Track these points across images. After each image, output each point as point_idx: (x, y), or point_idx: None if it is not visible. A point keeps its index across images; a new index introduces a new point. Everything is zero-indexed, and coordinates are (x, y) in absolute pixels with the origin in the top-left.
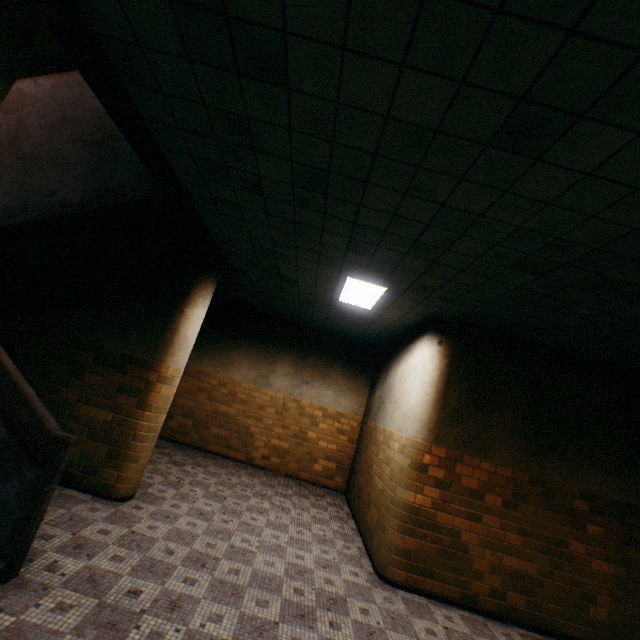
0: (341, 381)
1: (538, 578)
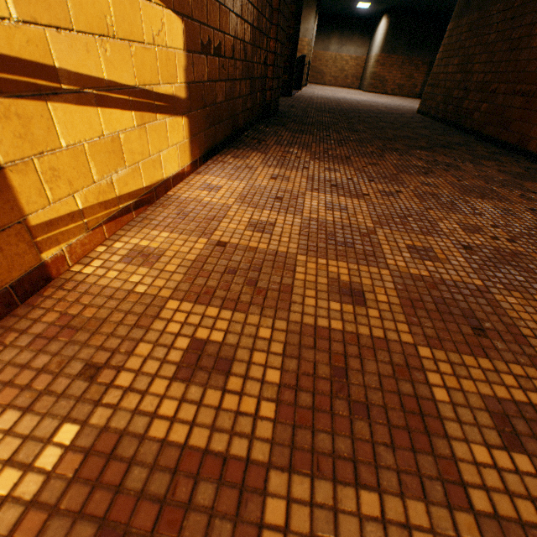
0: (358, 42)
1: (403, 85)
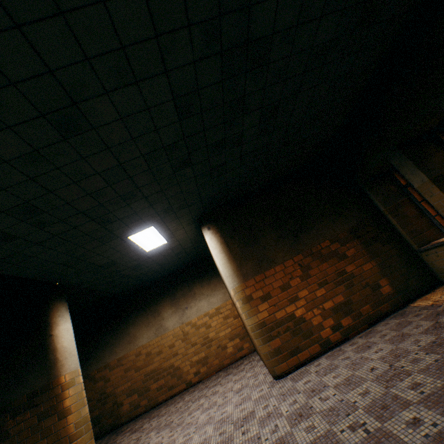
0: (204, 290)
1: (347, 300)
